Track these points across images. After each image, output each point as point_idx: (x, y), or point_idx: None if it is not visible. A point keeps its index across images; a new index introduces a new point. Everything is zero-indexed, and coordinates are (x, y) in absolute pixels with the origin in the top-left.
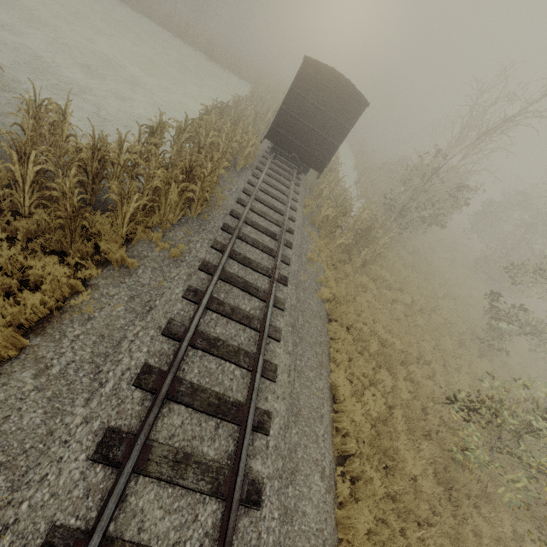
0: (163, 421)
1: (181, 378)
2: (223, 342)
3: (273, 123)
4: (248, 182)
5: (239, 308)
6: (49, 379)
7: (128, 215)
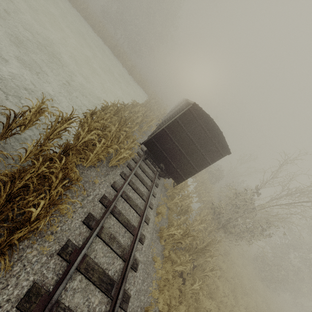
0: None
1: None
2: None
3: (154, 136)
4: (112, 185)
5: None
6: None
7: None
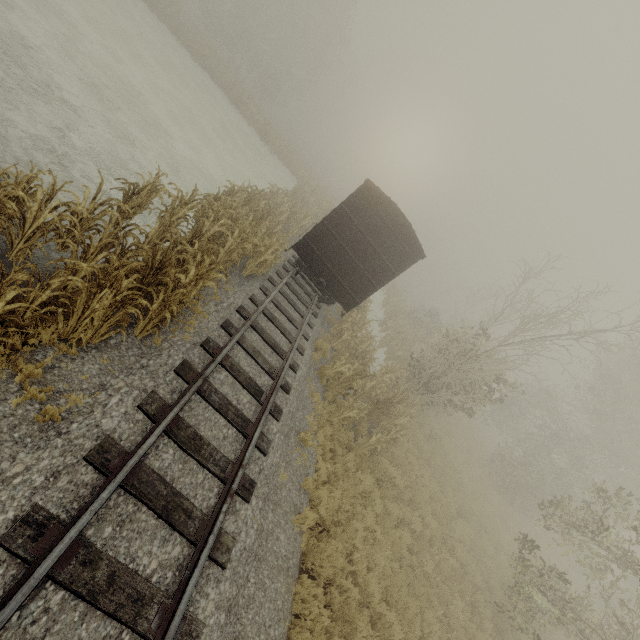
0: None
1: None
2: None
3: (308, 235)
4: (250, 297)
5: (131, 569)
6: None
7: None
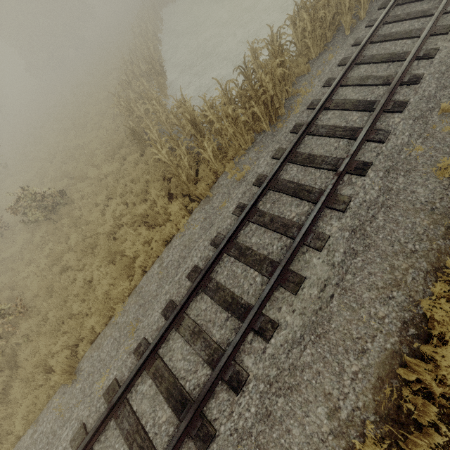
0: (196, 304)
1: (212, 277)
2: (252, 251)
3: None
4: (352, 45)
5: (280, 216)
6: (162, 269)
7: (212, 157)
